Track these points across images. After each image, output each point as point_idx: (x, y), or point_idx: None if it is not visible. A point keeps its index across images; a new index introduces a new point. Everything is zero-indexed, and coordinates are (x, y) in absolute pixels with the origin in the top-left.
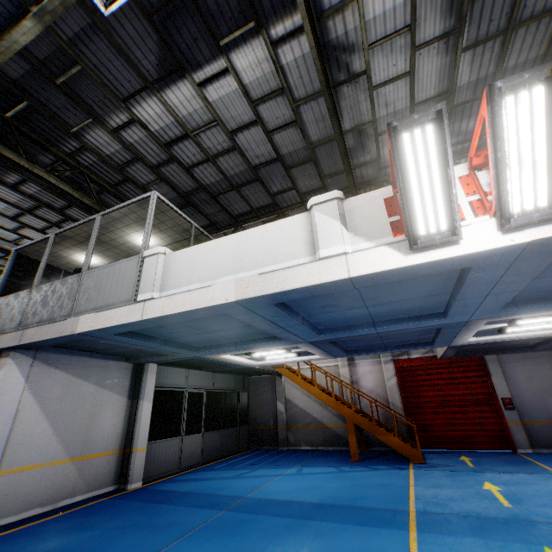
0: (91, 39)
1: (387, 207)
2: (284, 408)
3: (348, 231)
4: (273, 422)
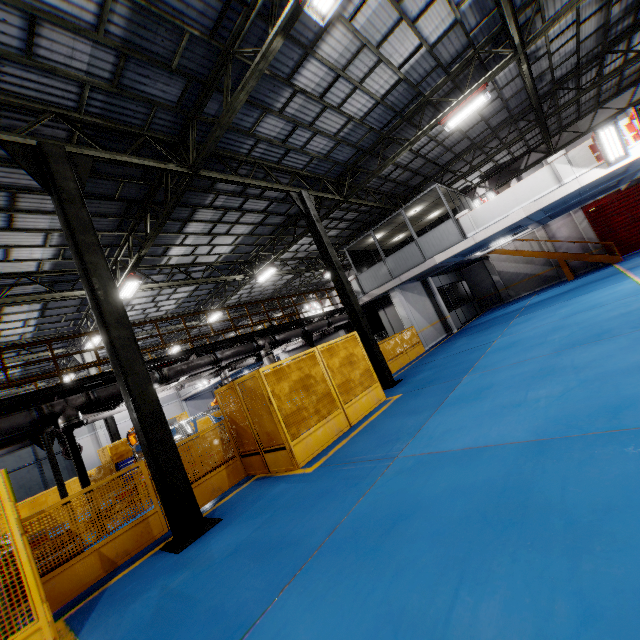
0: (402, 129)
1: (591, 150)
2: (499, 278)
3: (574, 167)
4: (493, 290)
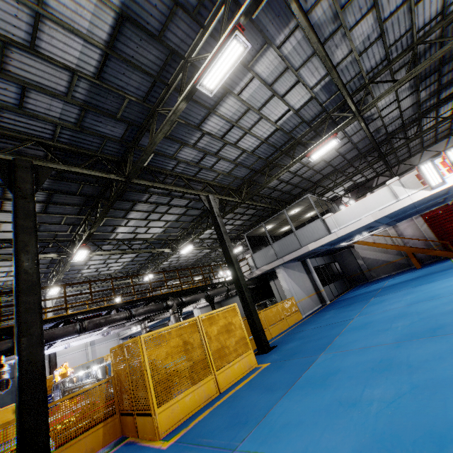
0: (282, 159)
1: (417, 178)
2: (362, 262)
3: (406, 188)
4: (359, 270)
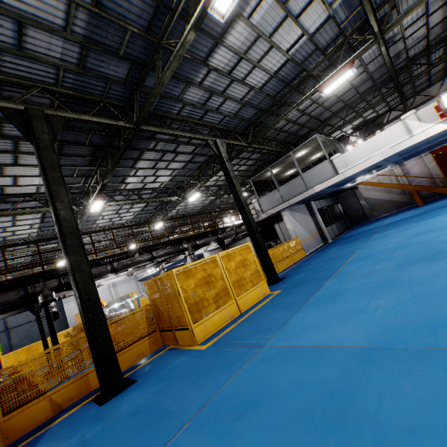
0: (291, 95)
1: (435, 110)
2: (365, 202)
3: (421, 123)
4: (361, 211)
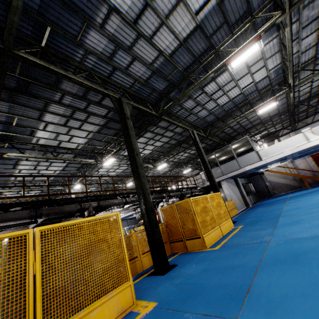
0: (235, 112)
1: None
2: (269, 184)
3: (314, 135)
4: (266, 189)
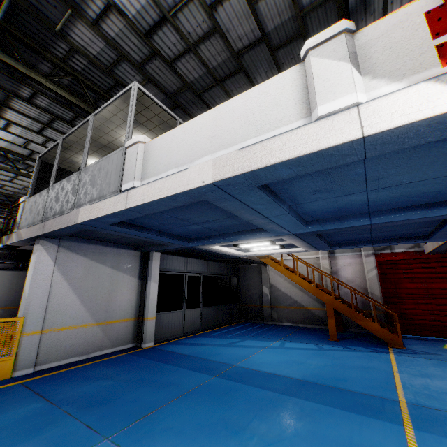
0: None
1: (431, 24)
2: (268, 291)
3: (362, 74)
4: (259, 302)
